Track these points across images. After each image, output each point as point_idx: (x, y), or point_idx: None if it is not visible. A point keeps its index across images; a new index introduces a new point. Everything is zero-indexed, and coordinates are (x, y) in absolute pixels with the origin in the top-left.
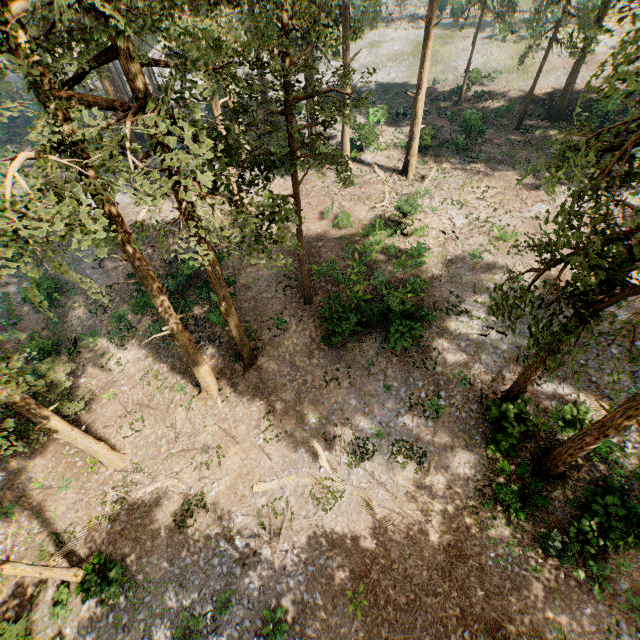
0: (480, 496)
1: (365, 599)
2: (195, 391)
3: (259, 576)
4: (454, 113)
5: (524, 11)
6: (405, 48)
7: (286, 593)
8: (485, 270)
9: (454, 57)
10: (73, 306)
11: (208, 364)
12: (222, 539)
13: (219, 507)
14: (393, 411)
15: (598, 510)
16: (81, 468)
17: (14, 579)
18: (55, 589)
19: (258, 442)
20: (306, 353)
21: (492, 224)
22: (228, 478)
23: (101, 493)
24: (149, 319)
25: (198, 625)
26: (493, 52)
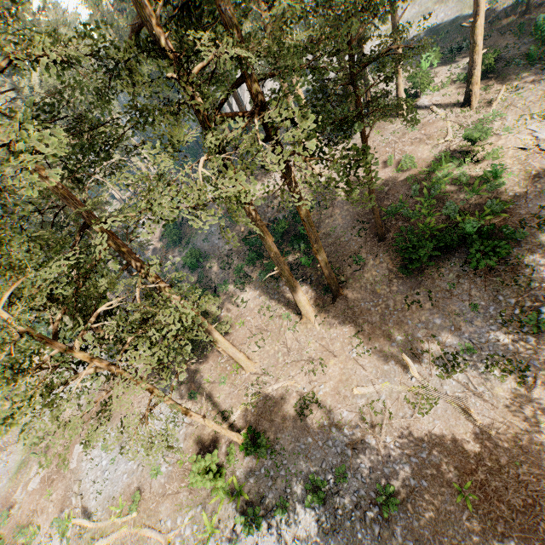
0: None
1: (473, 494)
2: (297, 318)
3: (367, 459)
4: (521, 25)
5: None
6: None
7: (393, 476)
8: None
9: None
10: (210, 266)
11: None
12: (333, 427)
13: (327, 403)
14: (483, 328)
15: None
16: (230, 371)
17: (203, 437)
18: (226, 446)
19: (352, 355)
20: (385, 282)
21: None
22: (331, 382)
23: (244, 388)
24: (258, 269)
25: (324, 486)
26: None
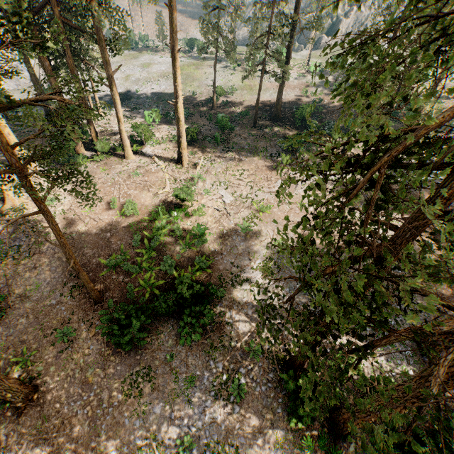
0: None
1: None
2: None
3: None
4: (211, 115)
5: (243, 53)
6: (169, 69)
7: None
8: (254, 238)
9: (205, 77)
10: None
11: None
12: None
13: None
14: (200, 406)
15: None
16: None
17: None
18: None
19: None
20: (100, 363)
21: (252, 199)
22: None
23: None
24: None
25: None
26: (229, 76)
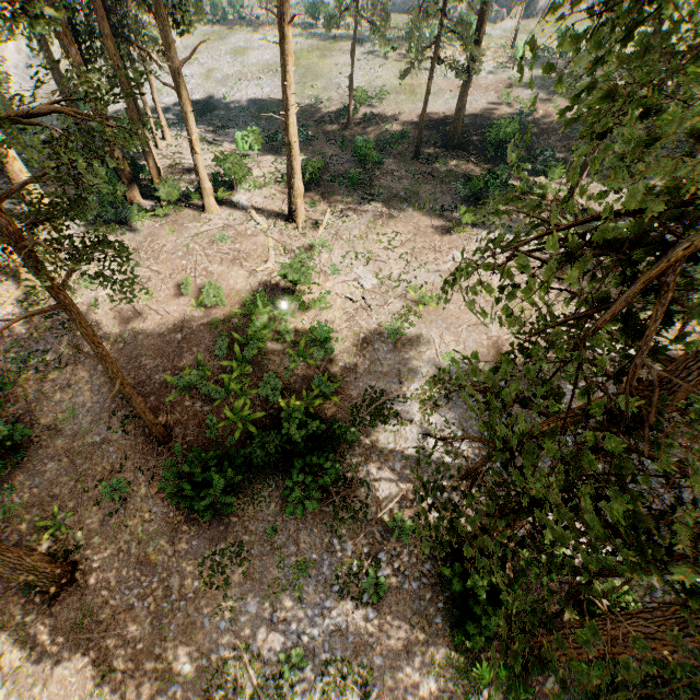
0: None
1: None
2: None
3: None
4: (344, 139)
5: (401, 28)
6: (278, 58)
7: None
8: (409, 348)
9: (335, 72)
10: None
11: None
12: None
13: None
14: (316, 607)
15: None
16: None
17: None
18: None
19: None
20: (167, 534)
21: (407, 283)
22: None
23: None
24: None
25: None
26: (377, 69)
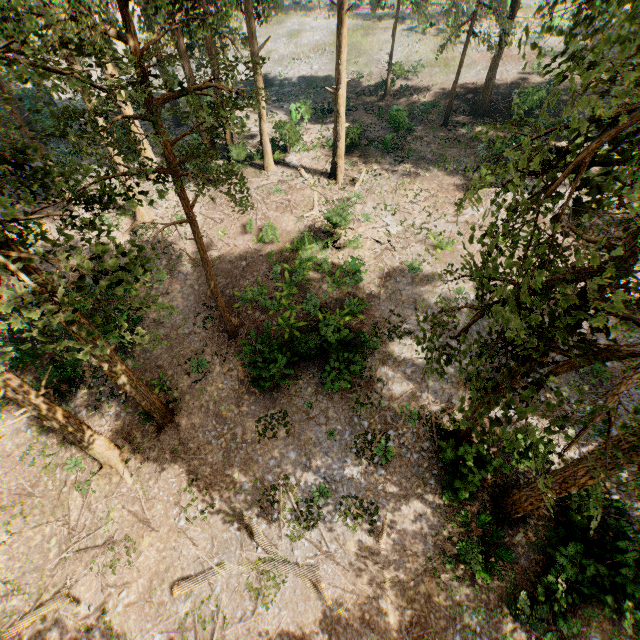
0: (440, 554)
1: None
2: (96, 465)
3: None
4: (381, 109)
5: (441, 4)
6: (326, 38)
7: None
8: (425, 283)
9: (377, 49)
10: None
11: (112, 427)
12: None
13: (129, 626)
14: (338, 461)
15: (564, 562)
16: None
17: None
18: None
19: (179, 524)
20: (234, 399)
21: (428, 230)
22: (141, 581)
23: None
24: (31, 375)
25: None
26: (414, 45)
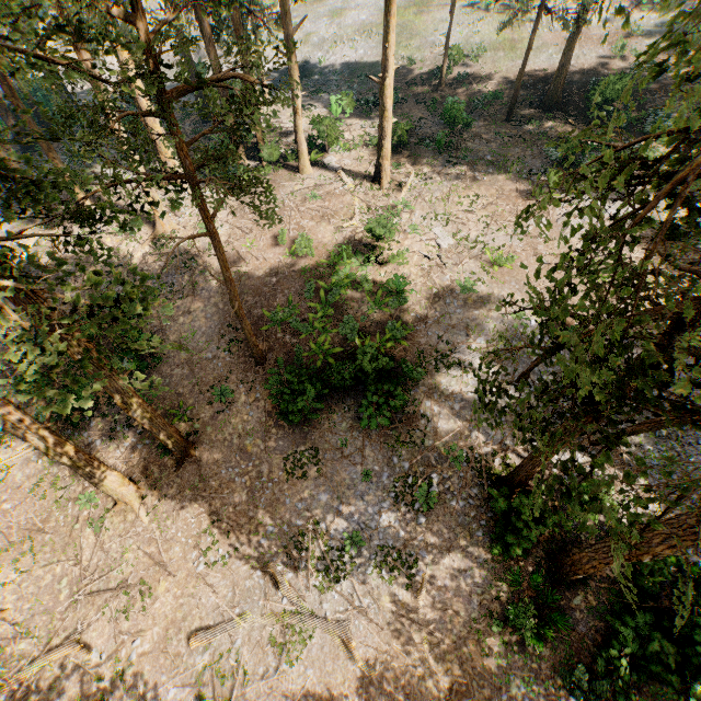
0: (486, 615)
1: None
2: (110, 501)
3: None
4: (434, 101)
5: None
6: (374, 18)
7: None
8: (479, 305)
9: (431, 30)
10: None
11: (127, 460)
12: None
13: (142, 678)
14: (374, 505)
15: (630, 634)
16: None
17: None
18: None
19: (198, 569)
20: (260, 433)
21: (484, 244)
22: (156, 630)
23: None
24: (43, 400)
25: None
26: (476, 25)
